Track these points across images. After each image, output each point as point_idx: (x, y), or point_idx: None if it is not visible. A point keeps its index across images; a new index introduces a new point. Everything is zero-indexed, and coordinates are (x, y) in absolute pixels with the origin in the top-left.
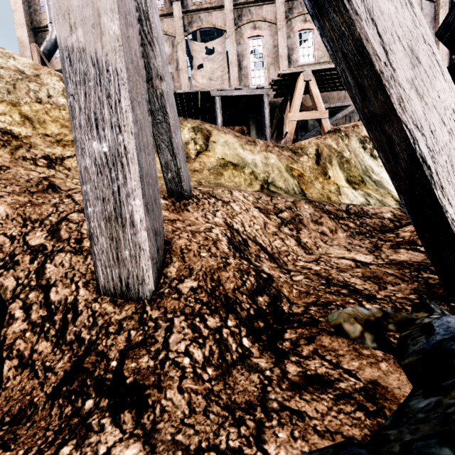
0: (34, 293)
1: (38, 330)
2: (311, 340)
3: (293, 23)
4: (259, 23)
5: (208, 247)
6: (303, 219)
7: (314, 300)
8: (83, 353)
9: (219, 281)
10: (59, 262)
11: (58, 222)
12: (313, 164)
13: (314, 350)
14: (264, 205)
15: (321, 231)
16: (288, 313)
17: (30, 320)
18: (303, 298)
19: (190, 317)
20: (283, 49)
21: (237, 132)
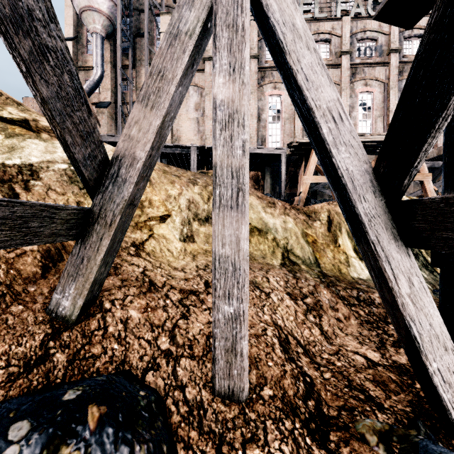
0: (177, 391)
1: (187, 422)
2: (347, 444)
3: None
4: (279, 84)
5: (271, 354)
6: (323, 305)
7: (343, 404)
8: (219, 442)
9: (284, 388)
10: (183, 366)
11: (173, 328)
12: (325, 231)
13: (350, 453)
14: (292, 289)
15: (337, 317)
16: (328, 416)
17: (180, 413)
18: (335, 401)
19: (275, 421)
20: None
21: (253, 177)
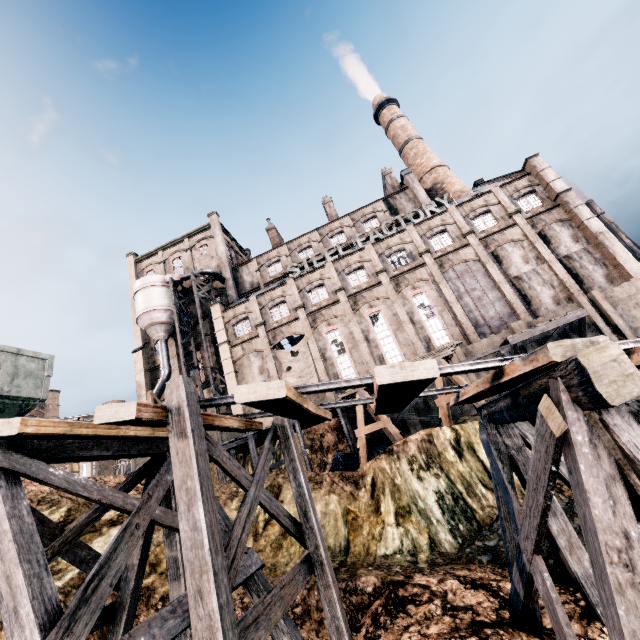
0: None
1: None
2: None
3: (361, 311)
4: (331, 320)
5: None
6: (311, 607)
7: None
8: None
9: None
10: None
11: None
12: (369, 499)
13: None
14: None
15: (320, 617)
16: None
17: None
18: None
19: None
20: (358, 334)
21: (334, 426)
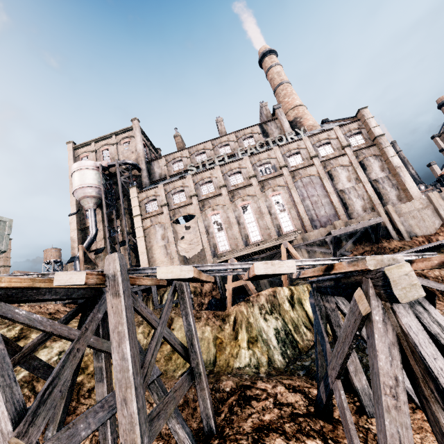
0: None
1: None
2: None
3: (236, 203)
4: (215, 206)
5: None
6: (189, 399)
7: None
8: None
9: None
10: None
11: (92, 435)
12: (231, 331)
13: None
14: None
15: (195, 405)
16: None
17: None
18: None
19: None
20: (233, 218)
21: None
